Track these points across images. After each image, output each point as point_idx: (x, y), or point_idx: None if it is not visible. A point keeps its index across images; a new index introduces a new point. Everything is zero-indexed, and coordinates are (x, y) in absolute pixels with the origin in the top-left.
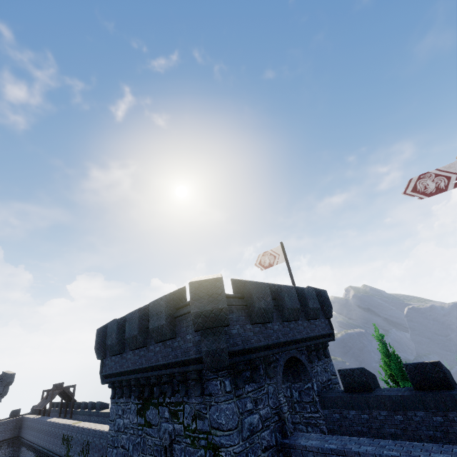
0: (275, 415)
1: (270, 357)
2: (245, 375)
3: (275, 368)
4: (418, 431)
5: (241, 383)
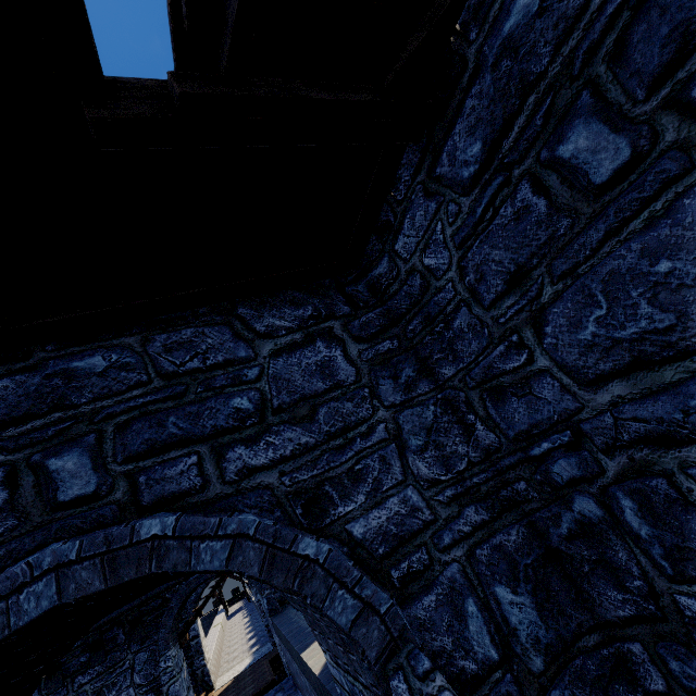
0: (149, 692)
1: (128, 615)
2: (79, 663)
3: (159, 617)
4: (305, 692)
5: (56, 683)
